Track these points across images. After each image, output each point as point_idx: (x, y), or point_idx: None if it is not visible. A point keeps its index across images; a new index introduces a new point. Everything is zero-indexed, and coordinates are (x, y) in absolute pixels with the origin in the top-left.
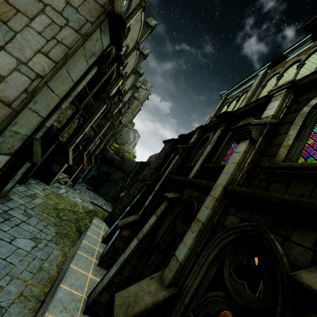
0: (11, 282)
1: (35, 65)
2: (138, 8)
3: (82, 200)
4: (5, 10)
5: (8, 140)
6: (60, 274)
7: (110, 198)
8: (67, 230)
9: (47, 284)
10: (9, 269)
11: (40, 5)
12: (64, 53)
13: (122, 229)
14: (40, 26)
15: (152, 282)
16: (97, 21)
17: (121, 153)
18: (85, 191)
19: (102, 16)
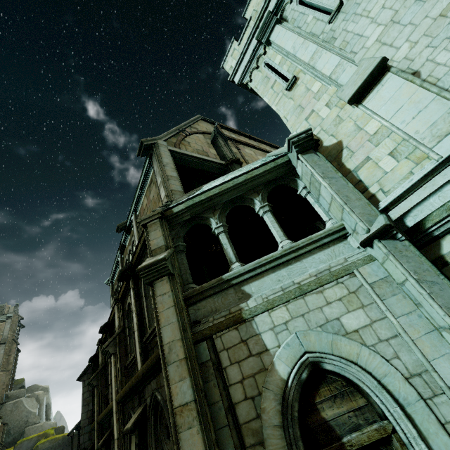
0: None
1: None
2: None
3: None
4: None
5: None
6: None
7: None
8: None
9: None
10: None
11: None
12: None
13: None
14: None
15: None
16: None
17: None
18: None
19: None
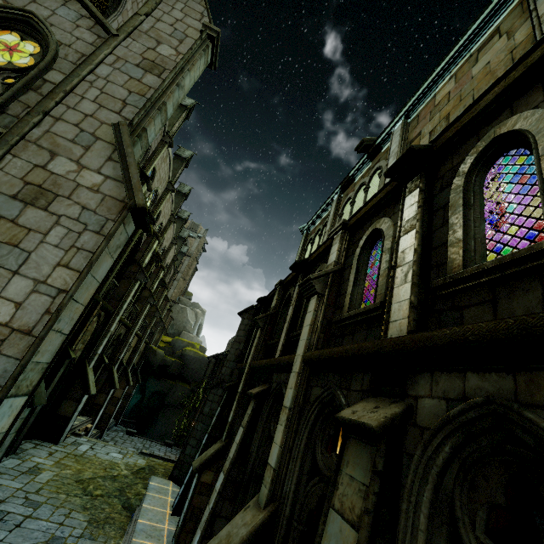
0: None
1: (56, 280)
2: (162, 146)
3: (124, 454)
4: (15, 233)
5: (29, 376)
6: None
7: (173, 439)
8: (106, 511)
9: None
10: None
11: (54, 217)
12: (87, 259)
13: (200, 473)
14: (56, 238)
15: (247, 511)
16: (120, 219)
17: (178, 350)
18: (124, 439)
19: (124, 212)
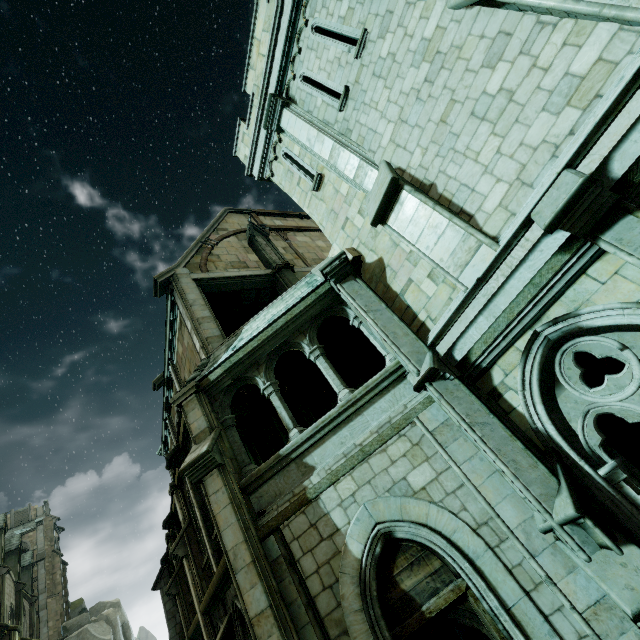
0: None
1: None
2: None
3: None
4: None
5: None
6: None
7: None
8: None
9: None
10: None
11: None
12: None
13: None
14: None
15: None
16: None
17: None
18: None
19: None
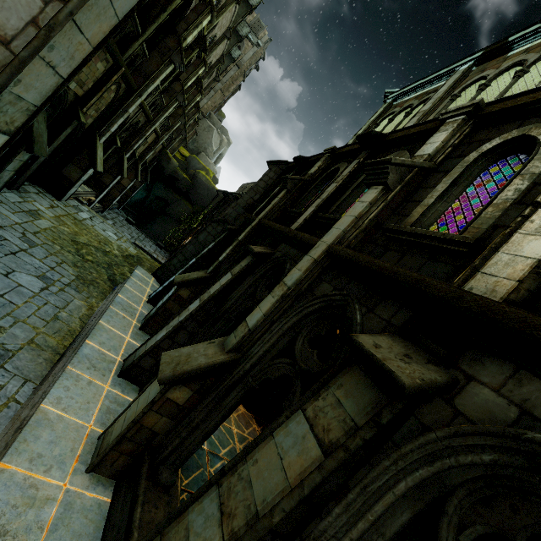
0: (15, 324)
1: None
2: None
3: (119, 237)
4: None
5: (7, 109)
6: (85, 329)
7: (165, 243)
8: (93, 275)
9: (67, 337)
10: (10, 309)
11: None
12: None
13: (179, 287)
14: None
15: (211, 346)
16: None
17: (192, 169)
18: (123, 224)
19: None
